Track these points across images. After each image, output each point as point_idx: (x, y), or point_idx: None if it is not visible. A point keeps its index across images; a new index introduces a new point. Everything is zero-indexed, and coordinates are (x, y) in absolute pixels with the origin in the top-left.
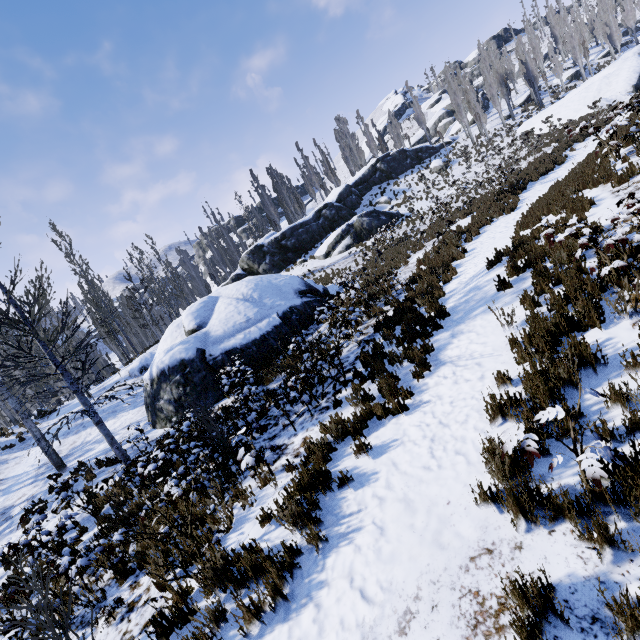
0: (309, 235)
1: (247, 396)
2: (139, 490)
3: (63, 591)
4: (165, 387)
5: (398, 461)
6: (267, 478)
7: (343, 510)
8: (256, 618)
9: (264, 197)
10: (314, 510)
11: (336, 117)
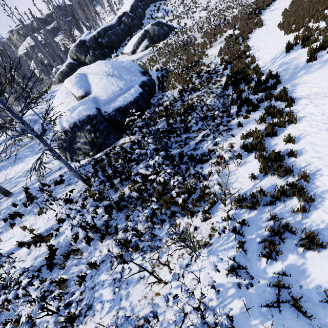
0: (116, 36)
1: (171, 129)
2: (114, 189)
3: (128, 239)
4: (80, 134)
5: (313, 142)
6: (226, 164)
7: (298, 166)
8: (303, 211)
9: None
10: (292, 167)
11: None
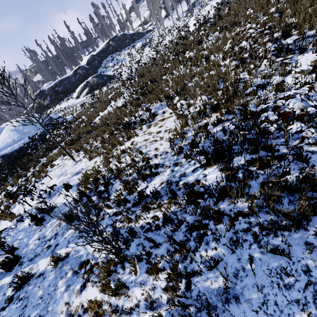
0: (71, 84)
1: None
2: None
3: None
4: None
5: None
6: None
7: None
8: None
9: (47, 57)
10: None
11: (92, 3)
